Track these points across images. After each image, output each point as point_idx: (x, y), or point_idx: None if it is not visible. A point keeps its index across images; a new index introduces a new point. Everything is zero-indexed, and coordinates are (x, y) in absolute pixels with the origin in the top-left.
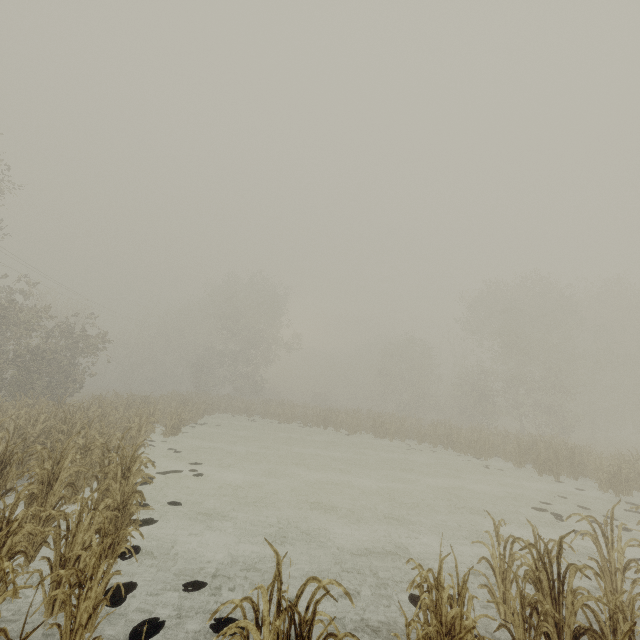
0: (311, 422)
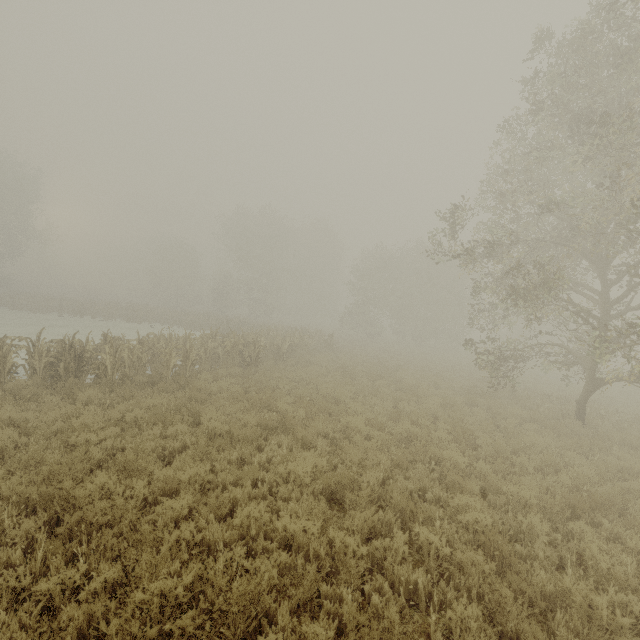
0: (68, 312)
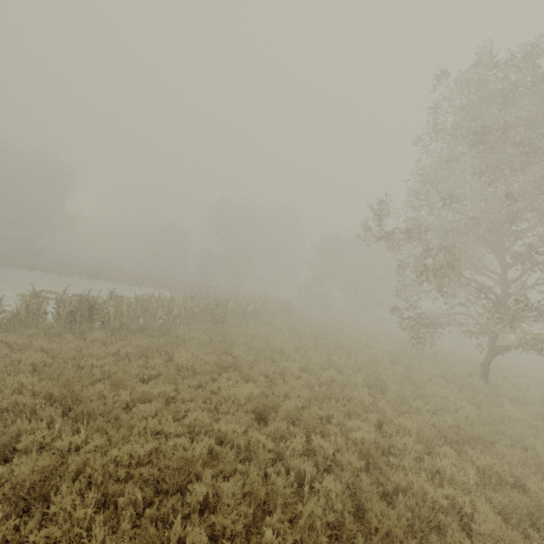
0: (85, 276)
